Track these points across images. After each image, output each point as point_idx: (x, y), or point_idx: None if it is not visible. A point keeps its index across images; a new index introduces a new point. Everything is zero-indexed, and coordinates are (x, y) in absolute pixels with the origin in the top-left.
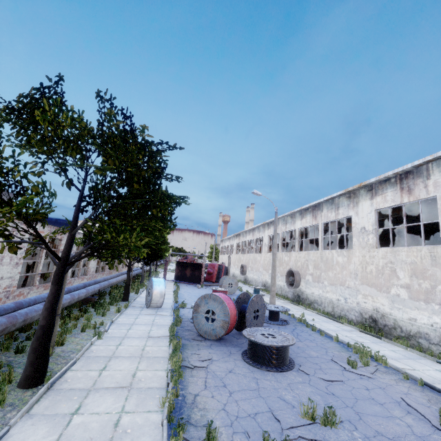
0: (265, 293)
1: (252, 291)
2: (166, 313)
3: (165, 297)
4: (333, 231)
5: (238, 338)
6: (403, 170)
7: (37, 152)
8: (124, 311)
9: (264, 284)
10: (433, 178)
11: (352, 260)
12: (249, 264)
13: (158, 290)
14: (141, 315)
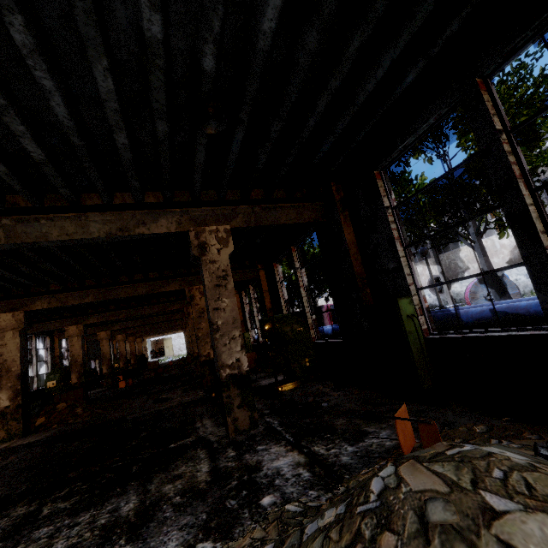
0: None
1: None
2: None
3: None
4: None
5: None
6: None
7: (434, 139)
8: None
9: None
10: None
11: None
12: None
13: None
14: None
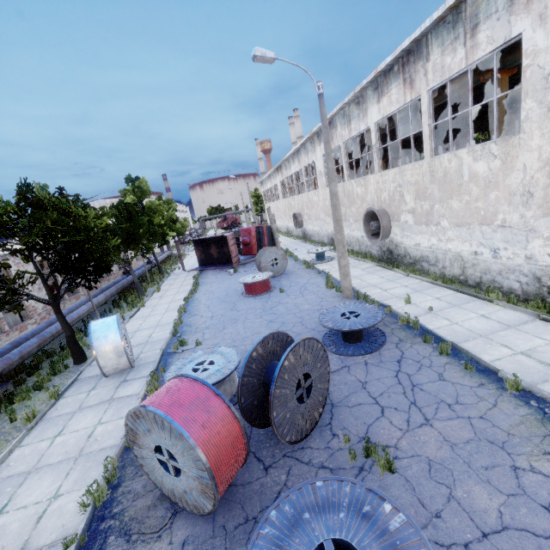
0: (335, 252)
1: (314, 255)
2: (137, 385)
3: (163, 321)
4: (436, 112)
5: (268, 466)
6: None
7: None
8: (51, 409)
9: (331, 237)
10: None
11: (517, 163)
12: (303, 210)
13: (106, 347)
14: (77, 416)
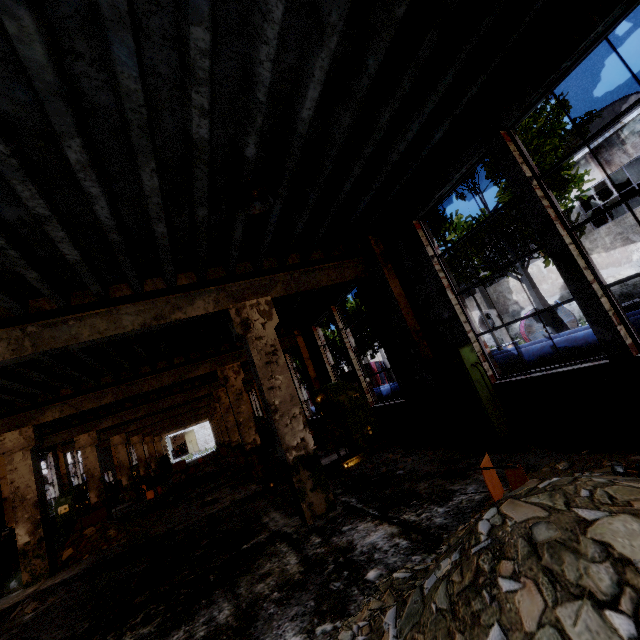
0: None
1: None
2: None
3: None
4: None
5: None
6: (593, 147)
7: None
8: None
9: None
10: (629, 142)
11: None
12: None
13: None
14: None
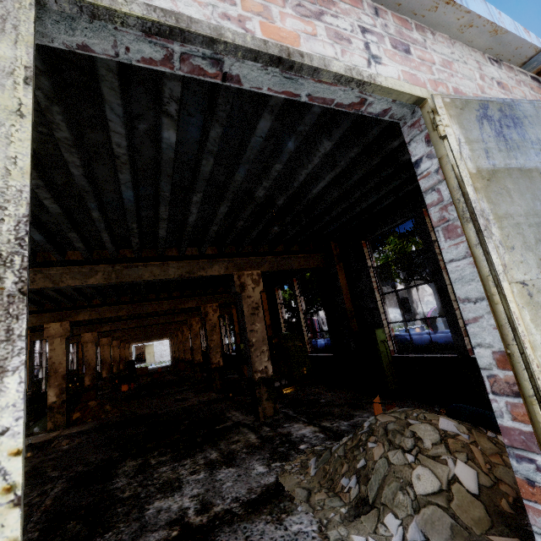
0: None
1: None
2: None
3: None
4: None
5: None
6: None
7: None
8: None
9: None
10: None
11: None
12: None
13: None
14: None
